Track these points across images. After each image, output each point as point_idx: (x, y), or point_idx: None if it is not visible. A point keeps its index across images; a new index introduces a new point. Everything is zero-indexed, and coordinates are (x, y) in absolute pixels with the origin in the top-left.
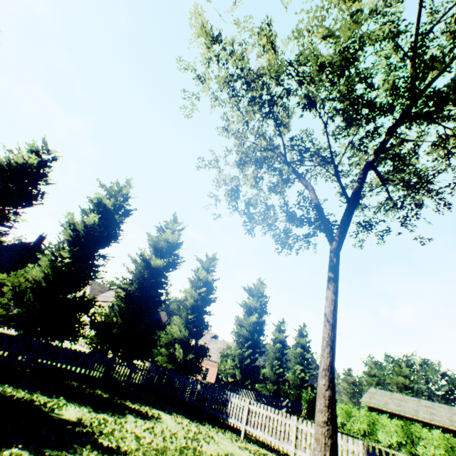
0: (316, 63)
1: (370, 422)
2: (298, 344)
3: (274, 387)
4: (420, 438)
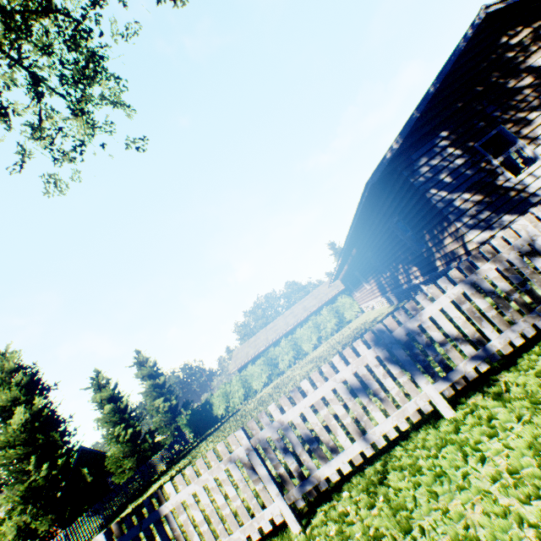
0: None
1: (244, 382)
2: (145, 378)
3: (135, 457)
4: (278, 357)
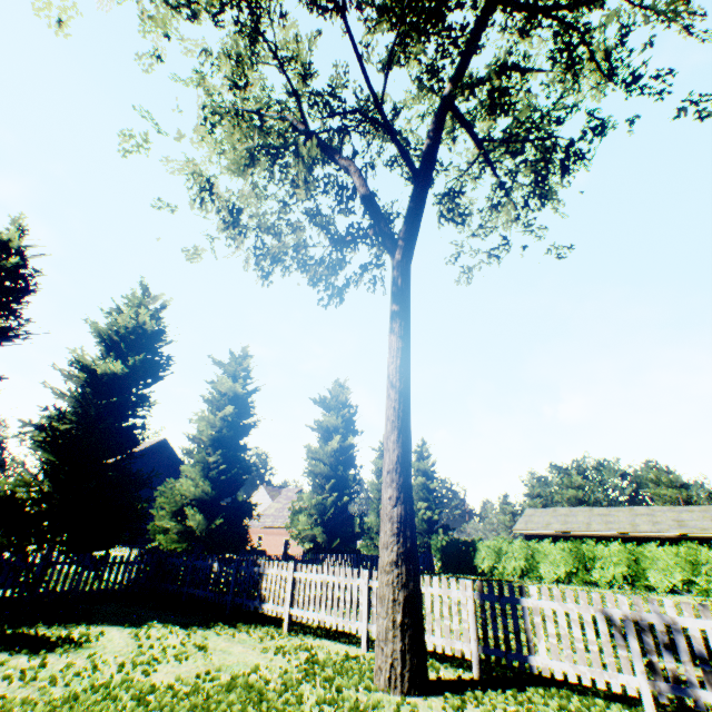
0: None
1: (529, 555)
2: (418, 472)
3: None
4: (595, 559)
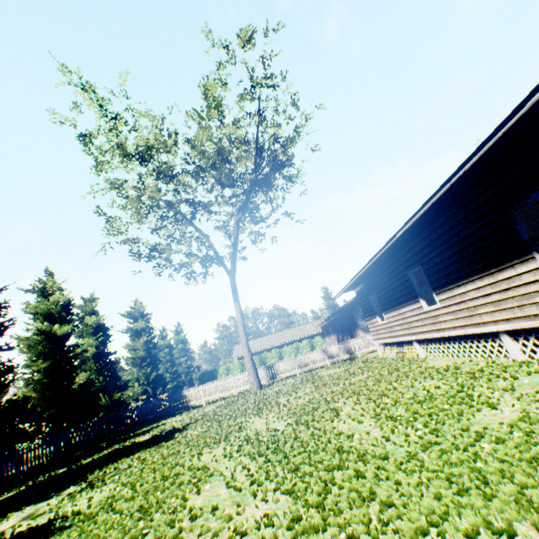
0: (211, 165)
1: (242, 366)
2: (179, 341)
3: (174, 383)
4: (267, 358)
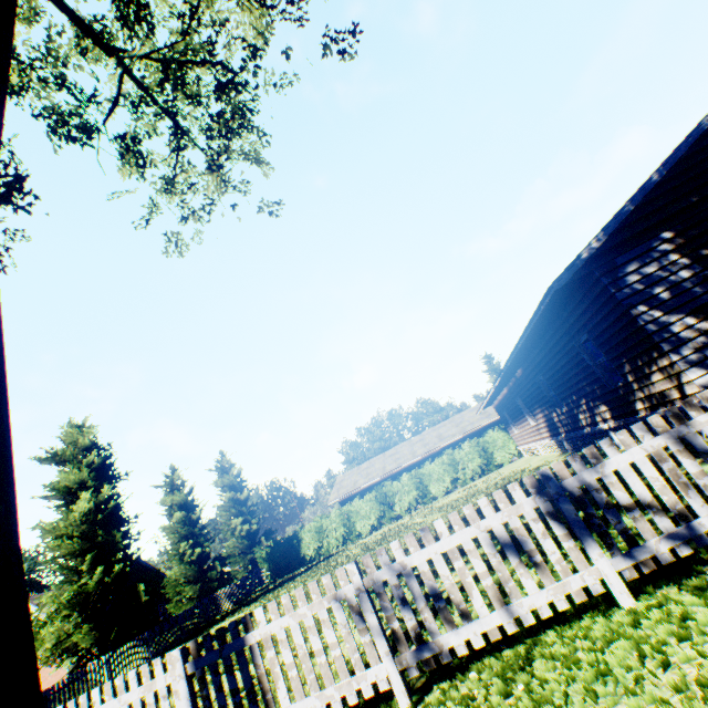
0: None
1: (346, 519)
2: (225, 488)
3: (198, 586)
4: (395, 495)
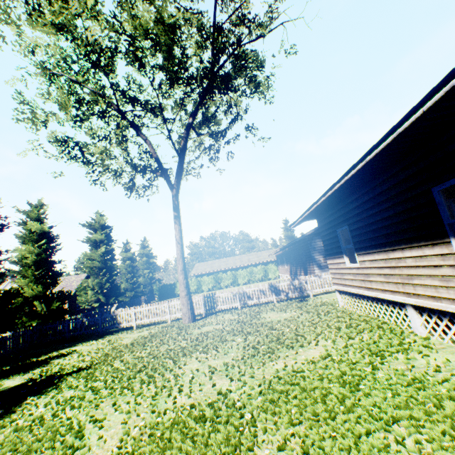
0: (145, 34)
1: (198, 283)
2: (144, 255)
3: (133, 293)
4: (222, 279)
